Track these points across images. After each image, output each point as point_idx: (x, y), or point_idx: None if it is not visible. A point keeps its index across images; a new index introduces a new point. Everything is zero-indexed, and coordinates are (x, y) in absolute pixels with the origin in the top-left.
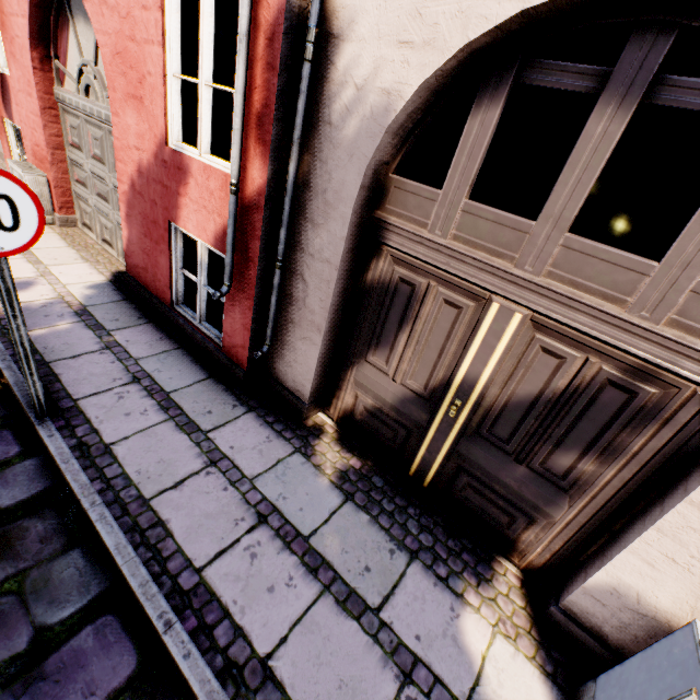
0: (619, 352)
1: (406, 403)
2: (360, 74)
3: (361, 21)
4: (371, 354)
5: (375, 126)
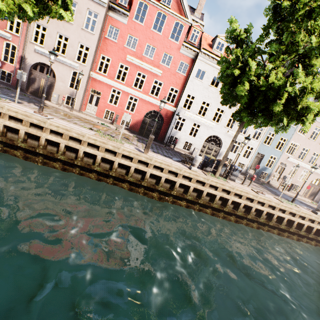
0: (50, 82)
1: (37, 89)
2: (29, 62)
3: (28, 59)
4: (33, 85)
5: (30, 65)
